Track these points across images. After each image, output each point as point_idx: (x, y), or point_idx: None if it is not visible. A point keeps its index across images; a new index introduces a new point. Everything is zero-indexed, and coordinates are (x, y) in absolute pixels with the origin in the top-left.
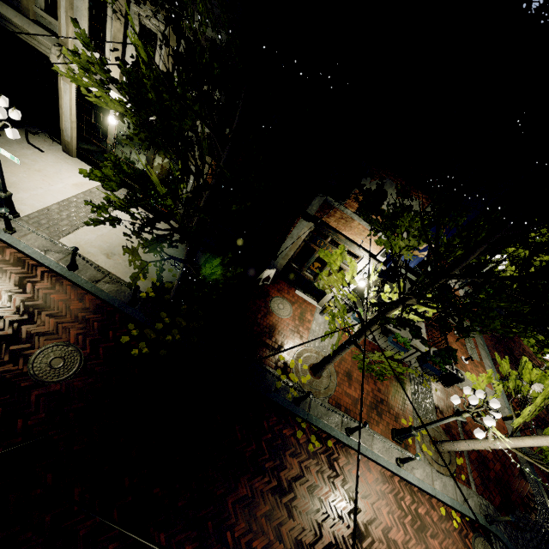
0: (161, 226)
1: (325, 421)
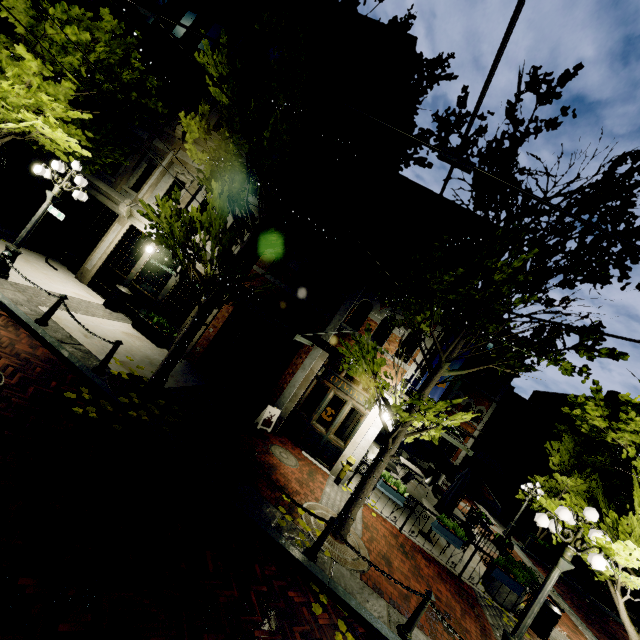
0: (153, 347)
1: (360, 602)
